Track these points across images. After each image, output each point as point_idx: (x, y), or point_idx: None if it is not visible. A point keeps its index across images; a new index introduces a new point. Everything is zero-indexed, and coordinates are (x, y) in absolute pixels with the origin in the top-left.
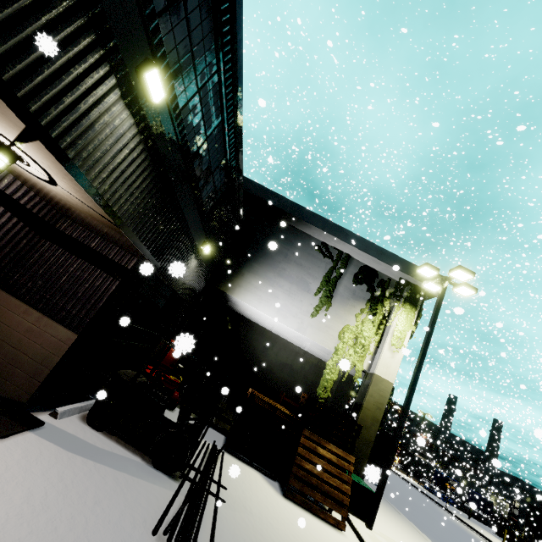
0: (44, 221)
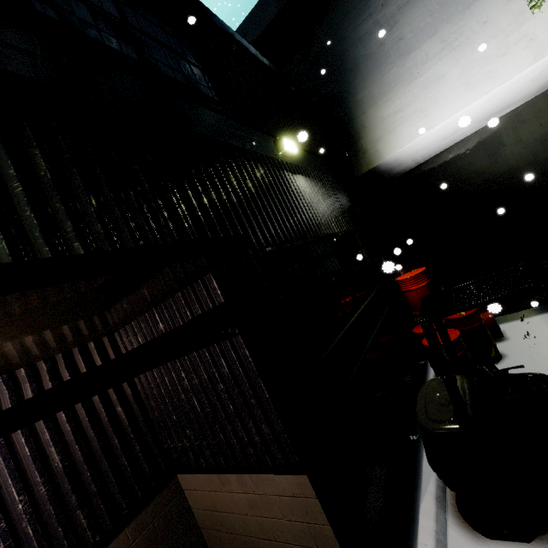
0: (100, 367)
